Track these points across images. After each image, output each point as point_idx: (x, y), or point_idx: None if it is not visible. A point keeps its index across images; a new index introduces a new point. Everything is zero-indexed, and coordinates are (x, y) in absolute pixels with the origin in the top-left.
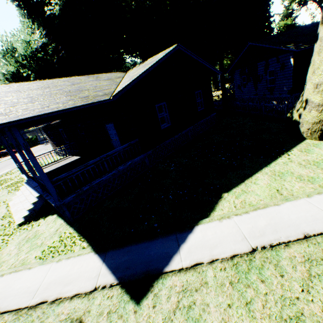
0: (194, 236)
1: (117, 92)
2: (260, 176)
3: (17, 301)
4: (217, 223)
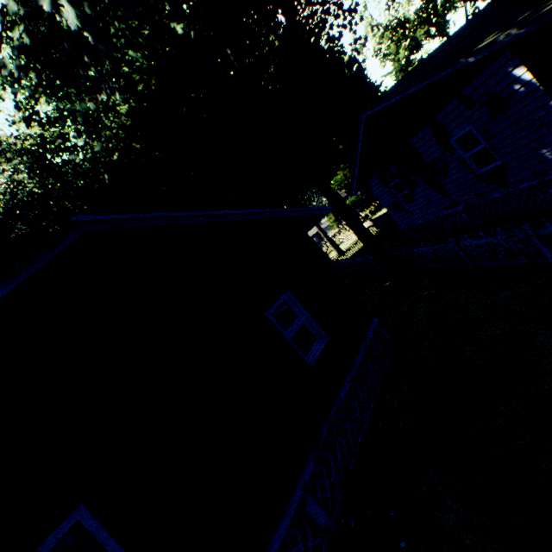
0: None
1: None
2: None
3: None
4: None
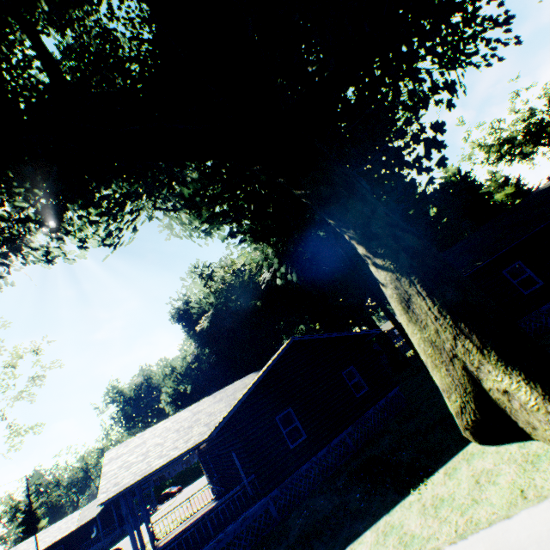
0: None
1: (216, 426)
2: (367, 536)
3: None
4: None
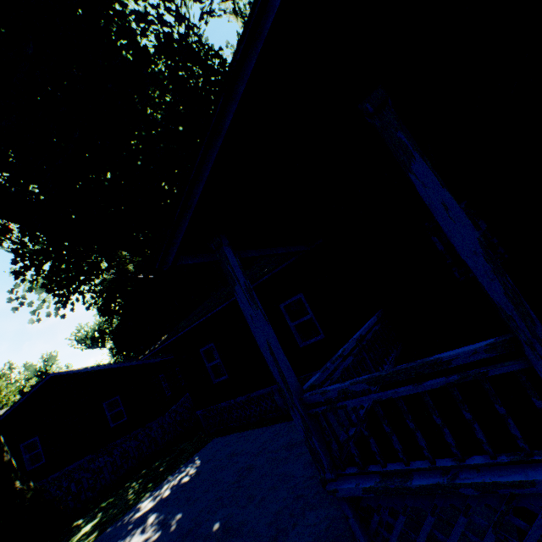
0: None
1: None
2: None
3: None
4: None
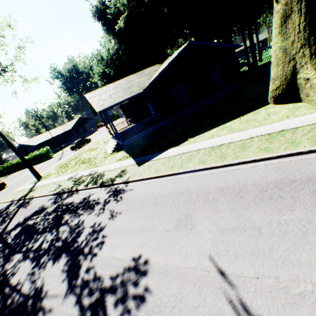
0: (165, 152)
1: (145, 87)
2: (214, 130)
3: (110, 169)
4: (176, 148)
